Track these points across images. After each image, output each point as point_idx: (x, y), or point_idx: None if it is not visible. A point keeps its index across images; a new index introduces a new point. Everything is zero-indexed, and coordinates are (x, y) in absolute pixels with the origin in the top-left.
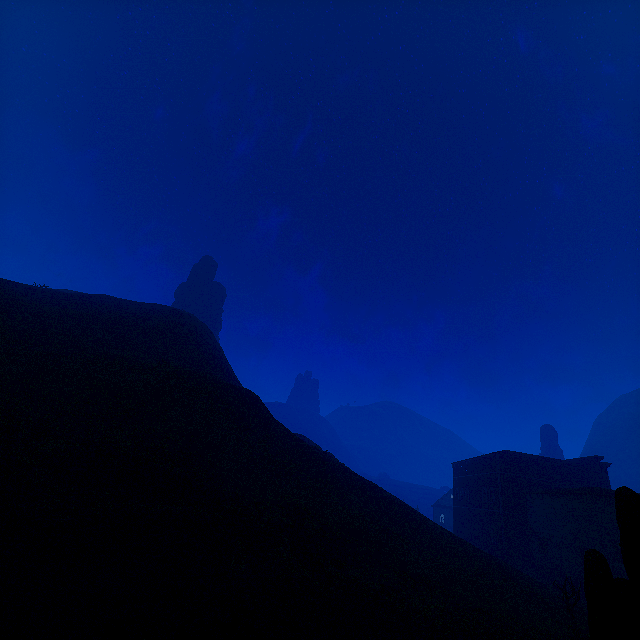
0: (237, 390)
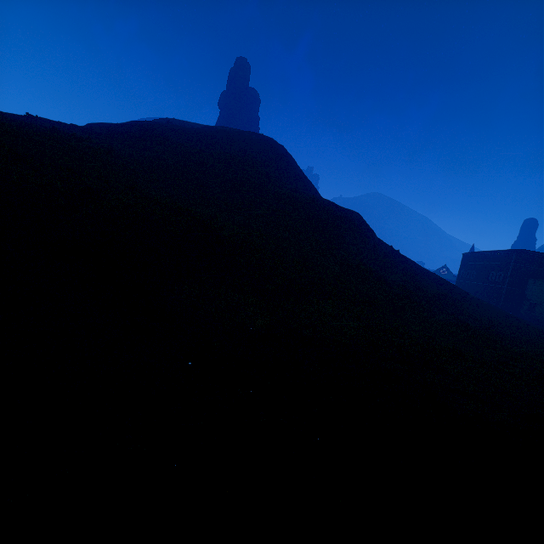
0: (354, 213)
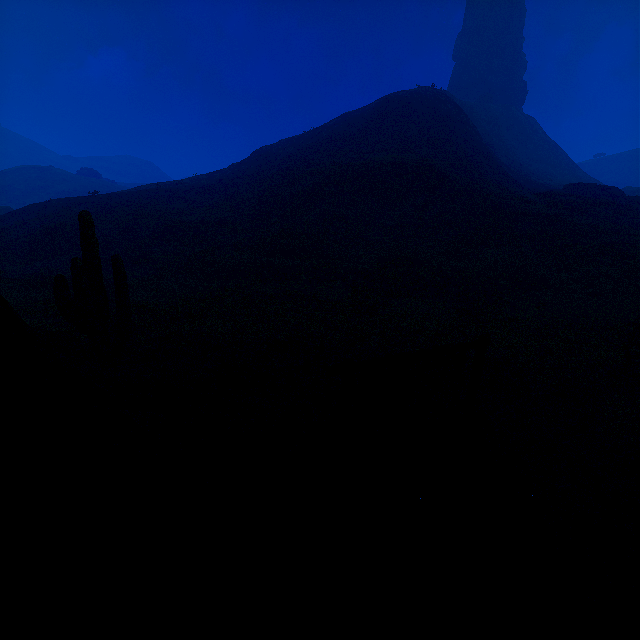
0: (399, 165)
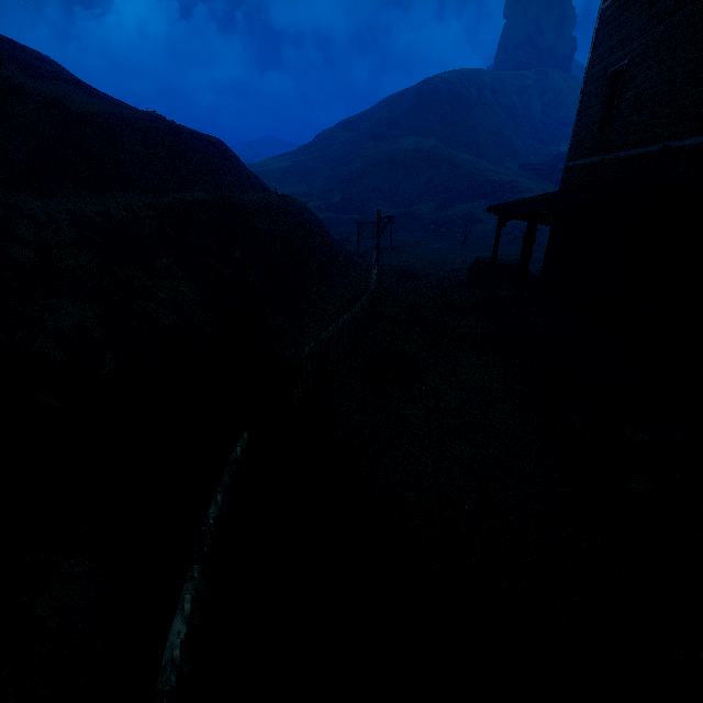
0: (418, 151)
